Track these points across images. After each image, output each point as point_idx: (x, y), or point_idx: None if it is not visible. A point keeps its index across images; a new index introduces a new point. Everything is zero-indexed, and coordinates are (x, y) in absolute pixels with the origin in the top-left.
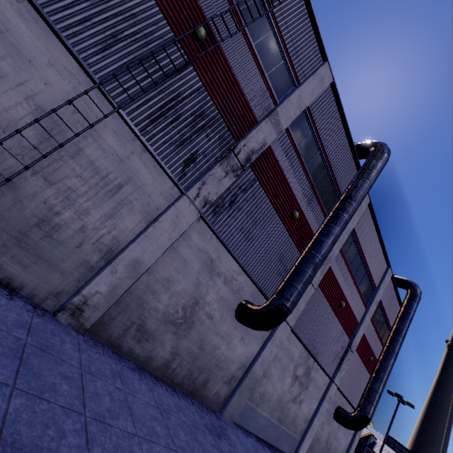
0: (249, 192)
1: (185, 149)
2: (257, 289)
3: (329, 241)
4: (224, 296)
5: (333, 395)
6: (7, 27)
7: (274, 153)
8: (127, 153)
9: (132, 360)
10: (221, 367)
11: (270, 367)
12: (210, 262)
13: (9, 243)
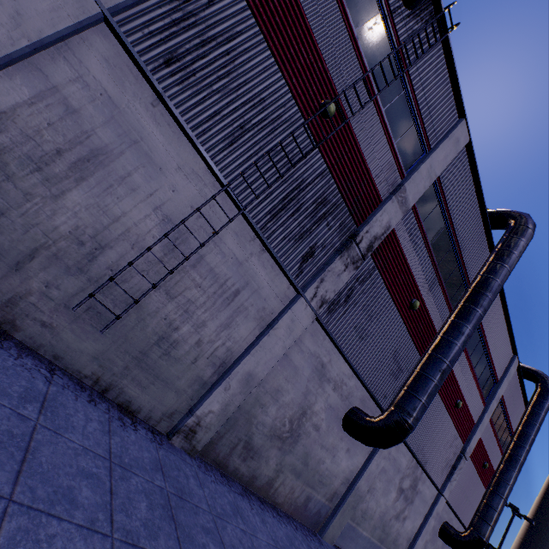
0: (367, 284)
1: (304, 243)
2: (367, 393)
3: (460, 343)
4: (332, 403)
5: (440, 510)
6: (141, 135)
7: (397, 235)
8: (246, 255)
9: (237, 480)
10: (324, 482)
11: (374, 481)
12: (321, 367)
13: (130, 364)
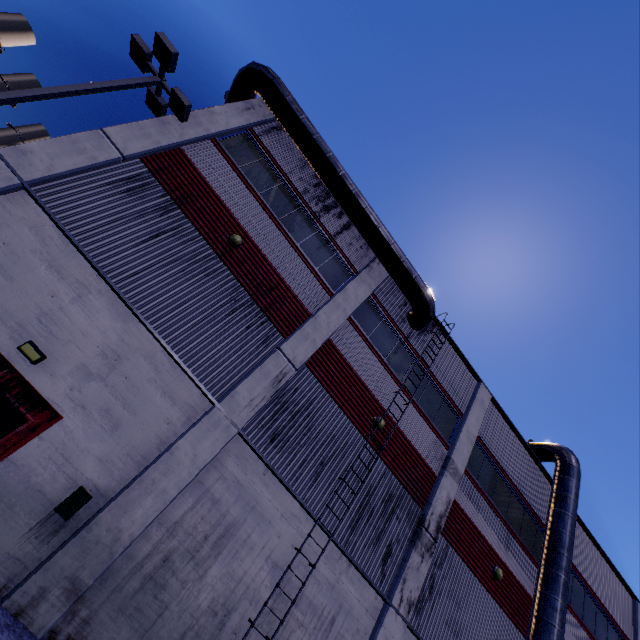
0: (445, 565)
1: (381, 543)
2: None
3: (557, 623)
4: None
5: None
6: (257, 500)
7: (458, 502)
8: (336, 575)
9: None
10: None
11: None
12: None
13: None
